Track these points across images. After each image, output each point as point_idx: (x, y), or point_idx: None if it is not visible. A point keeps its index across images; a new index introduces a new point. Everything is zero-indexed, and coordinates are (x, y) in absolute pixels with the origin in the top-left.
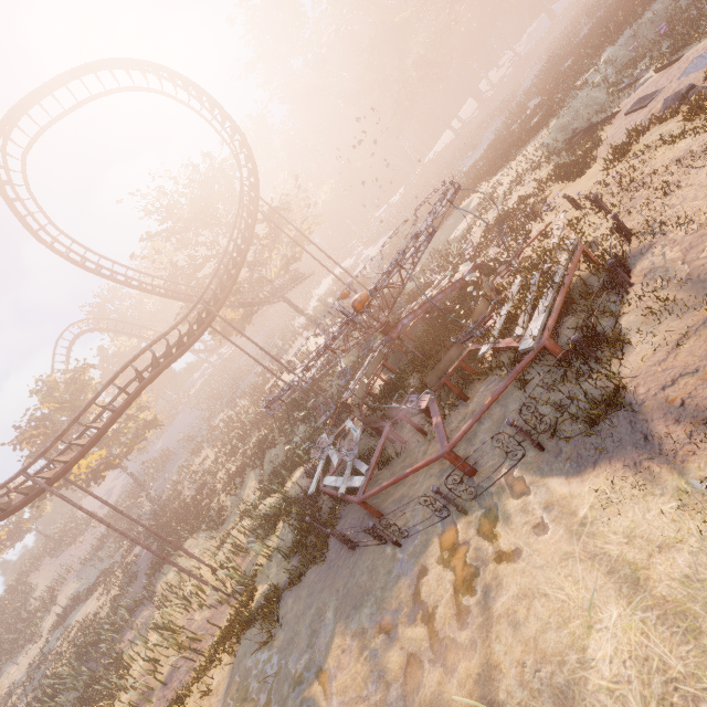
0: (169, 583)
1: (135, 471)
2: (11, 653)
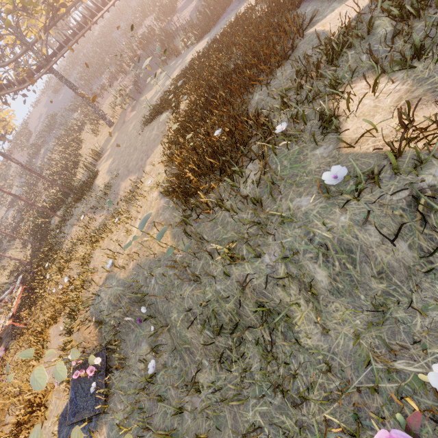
0: (2, 264)
1: (49, 111)
2: (0, 203)
